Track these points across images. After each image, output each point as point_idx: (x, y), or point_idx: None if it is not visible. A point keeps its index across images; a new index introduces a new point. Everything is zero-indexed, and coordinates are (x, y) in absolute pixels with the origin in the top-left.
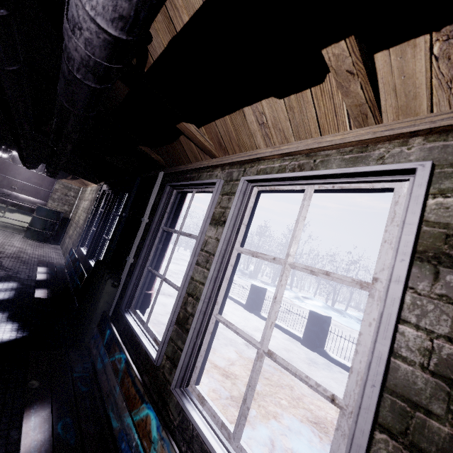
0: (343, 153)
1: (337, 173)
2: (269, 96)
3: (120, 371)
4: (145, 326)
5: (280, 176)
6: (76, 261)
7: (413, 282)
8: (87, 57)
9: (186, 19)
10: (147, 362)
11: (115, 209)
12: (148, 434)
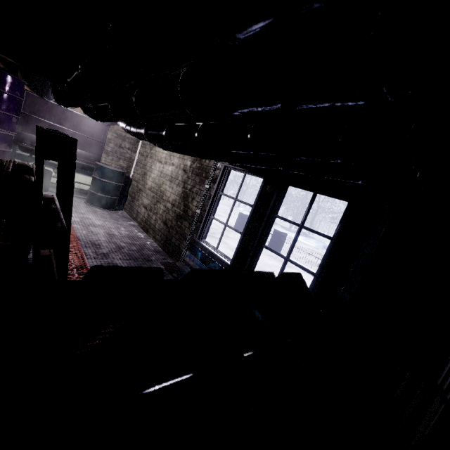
0: None
1: None
2: None
3: None
4: None
5: None
6: None
7: None
8: None
9: None
10: None
11: (277, 209)
12: None
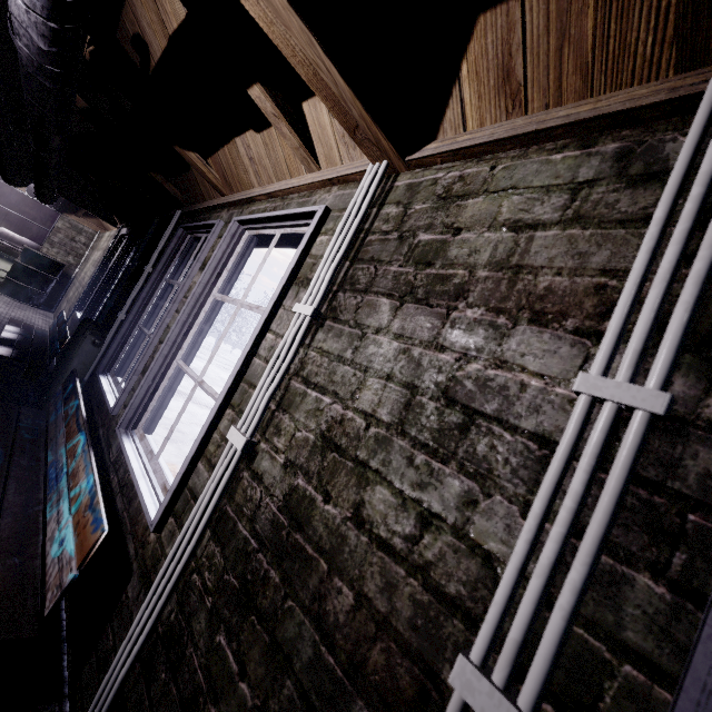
0: (301, 197)
1: (285, 214)
2: (250, 128)
3: (70, 416)
4: (118, 387)
5: (256, 217)
6: (62, 324)
7: (286, 301)
8: (30, 58)
9: (176, 28)
10: (107, 417)
11: (128, 262)
12: (74, 453)
